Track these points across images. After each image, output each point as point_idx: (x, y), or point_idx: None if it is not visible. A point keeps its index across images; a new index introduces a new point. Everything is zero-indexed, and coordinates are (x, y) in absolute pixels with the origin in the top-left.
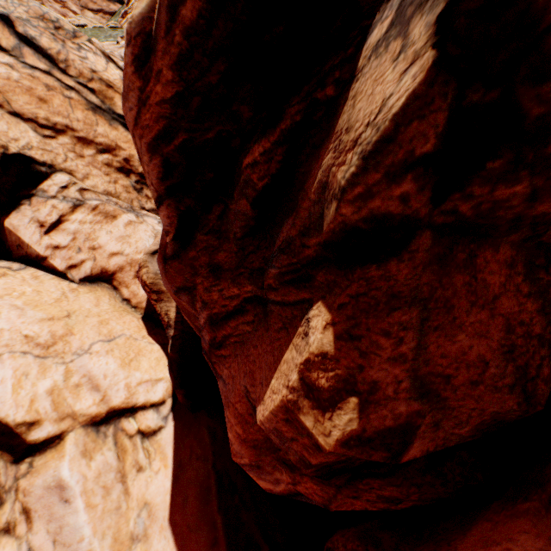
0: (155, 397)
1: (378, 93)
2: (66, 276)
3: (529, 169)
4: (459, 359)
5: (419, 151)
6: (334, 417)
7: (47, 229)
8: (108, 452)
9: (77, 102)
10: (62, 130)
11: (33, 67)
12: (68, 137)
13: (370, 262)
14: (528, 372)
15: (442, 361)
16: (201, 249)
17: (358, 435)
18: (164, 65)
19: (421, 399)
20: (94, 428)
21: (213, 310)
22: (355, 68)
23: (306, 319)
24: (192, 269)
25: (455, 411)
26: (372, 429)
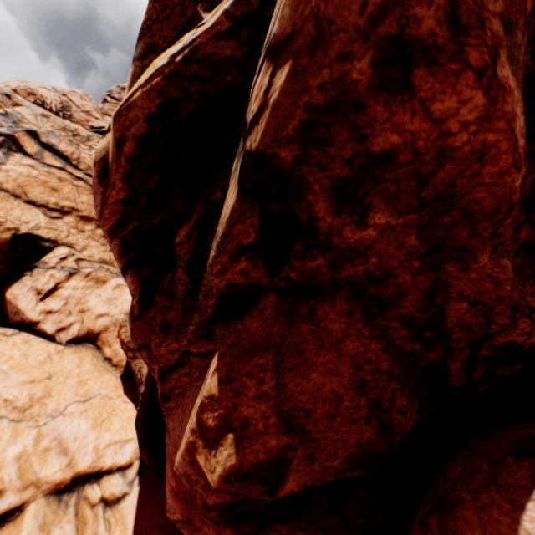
0: (122, 459)
1: (228, 203)
2: (55, 339)
3: (317, 249)
4: (316, 394)
5: (246, 241)
6: (218, 453)
7: (43, 296)
8: (67, 525)
9: (84, 188)
10: (68, 211)
11: (50, 165)
12: (73, 216)
13: (236, 318)
14: (381, 404)
15: (302, 397)
16: (158, 309)
17: (237, 469)
18: (117, 179)
19: (290, 433)
20: (56, 497)
21: (160, 364)
22: (229, 182)
23: (209, 367)
24: (150, 327)
25: (322, 443)
26: (248, 463)
